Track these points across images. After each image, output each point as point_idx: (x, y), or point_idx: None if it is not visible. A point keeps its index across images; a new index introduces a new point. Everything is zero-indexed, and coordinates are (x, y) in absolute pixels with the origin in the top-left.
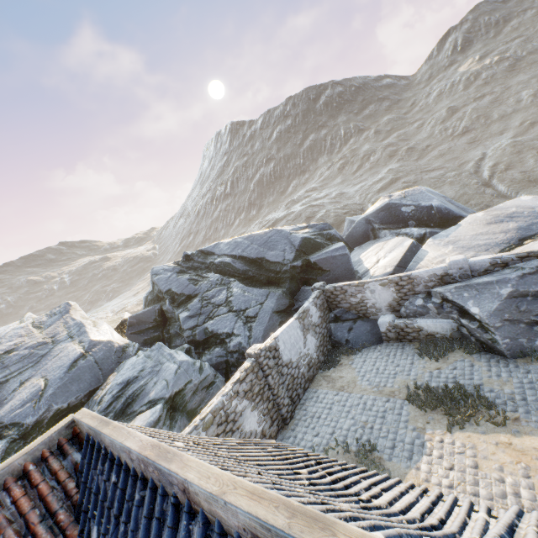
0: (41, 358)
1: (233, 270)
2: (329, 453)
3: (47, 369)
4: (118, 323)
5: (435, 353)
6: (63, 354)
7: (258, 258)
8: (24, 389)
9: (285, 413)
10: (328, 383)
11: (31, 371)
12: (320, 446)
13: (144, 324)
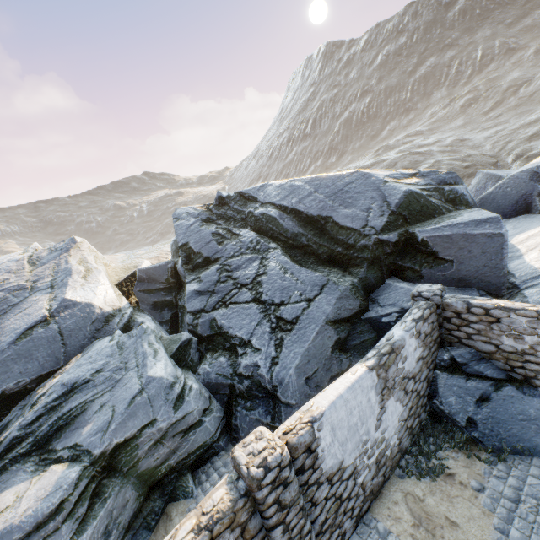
0: (11, 308)
1: (278, 229)
2: None
3: (4, 328)
4: (129, 274)
5: None
6: (29, 310)
7: (321, 217)
8: None
9: None
10: (415, 526)
11: None
12: None
13: (154, 282)
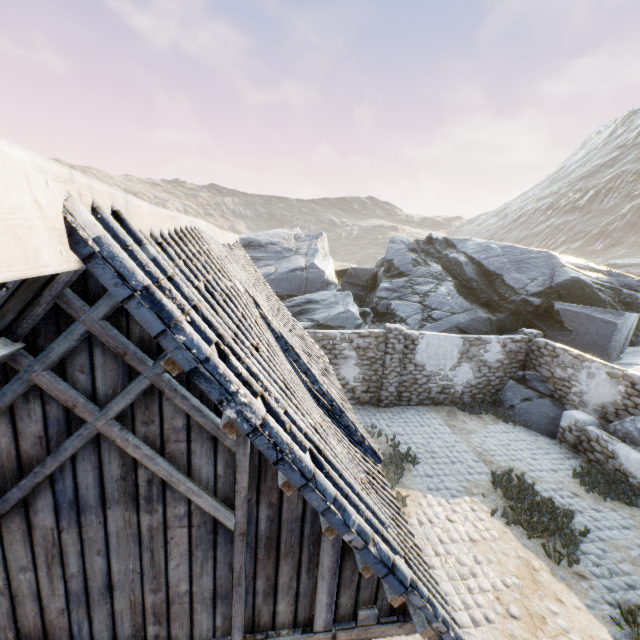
0: (283, 258)
1: (459, 272)
2: (381, 438)
3: (281, 265)
4: (343, 268)
5: (596, 484)
6: (294, 262)
7: (495, 273)
8: (264, 269)
9: (383, 396)
10: (446, 416)
11: (274, 262)
12: (381, 431)
13: (358, 279)
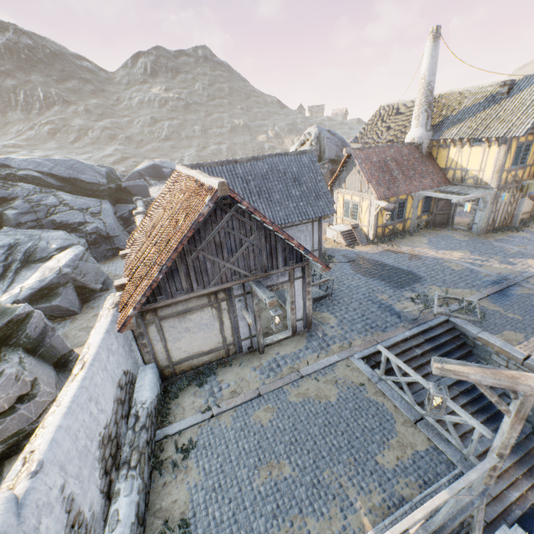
0: None
1: (46, 184)
2: None
3: None
4: None
5: None
6: None
7: (72, 178)
8: None
9: None
10: None
11: None
12: None
13: None
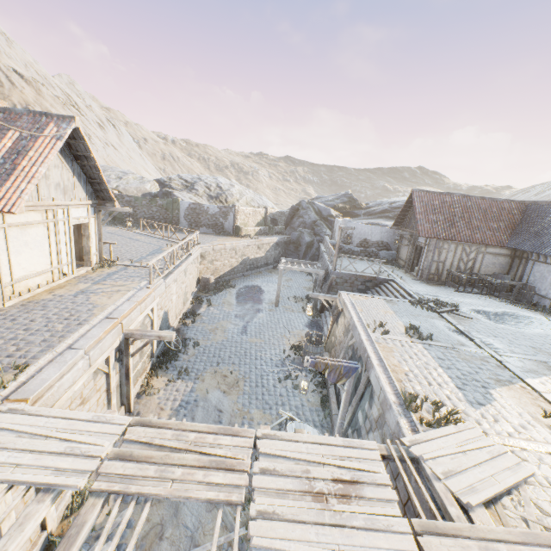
0: None
1: None
2: None
3: None
4: None
5: None
6: None
7: None
8: None
9: None
10: None
11: None
12: None
13: None
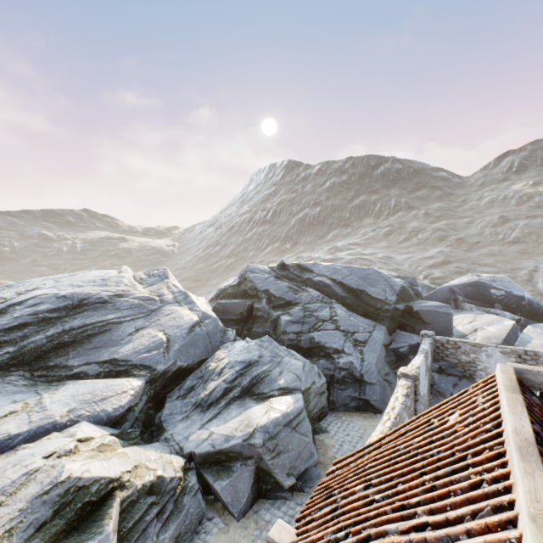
0: (151, 312)
1: (331, 292)
2: None
3: (162, 324)
4: None
5: None
6: (176, 315)
7: (358, 289)
8: (142, 336)
9: None
10: None
11: (144, 322)
12: None
13: (228, 313)
